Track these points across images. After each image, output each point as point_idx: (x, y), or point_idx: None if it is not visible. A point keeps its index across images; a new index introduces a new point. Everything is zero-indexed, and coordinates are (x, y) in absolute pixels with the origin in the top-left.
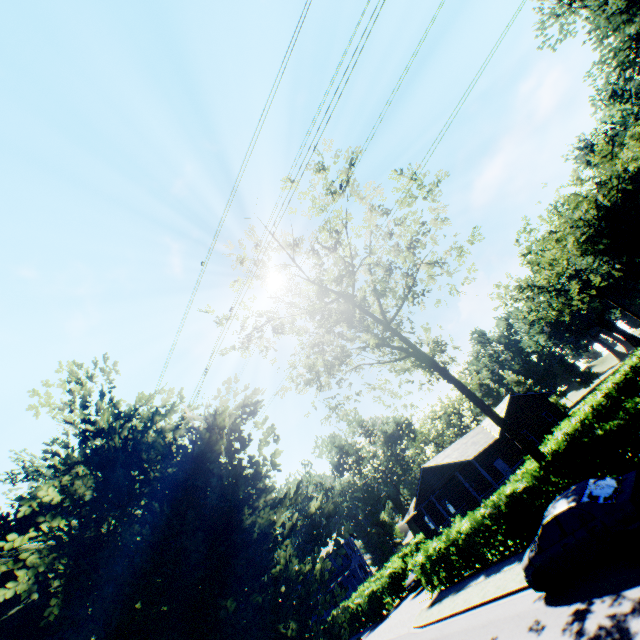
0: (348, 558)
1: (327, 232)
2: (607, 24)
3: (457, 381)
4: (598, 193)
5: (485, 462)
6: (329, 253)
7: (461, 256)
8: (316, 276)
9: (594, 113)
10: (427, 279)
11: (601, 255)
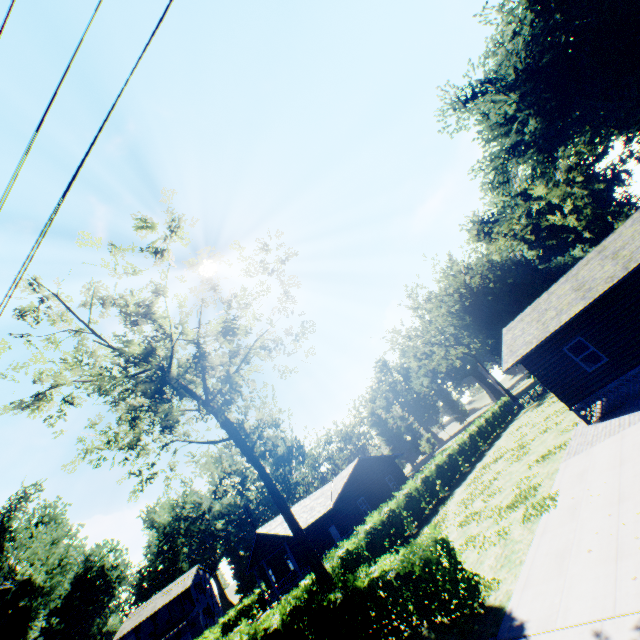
0: (192, 603)
1: (121, 308)
2: (490, 131)
3: (266, 476)
4: (464, 277)
5: (322, 526)
6: (139, 322)
7: (297, 340)
8: (117, 347)
9: (483, 198)
10: (266, 355)
11: (463, 330)
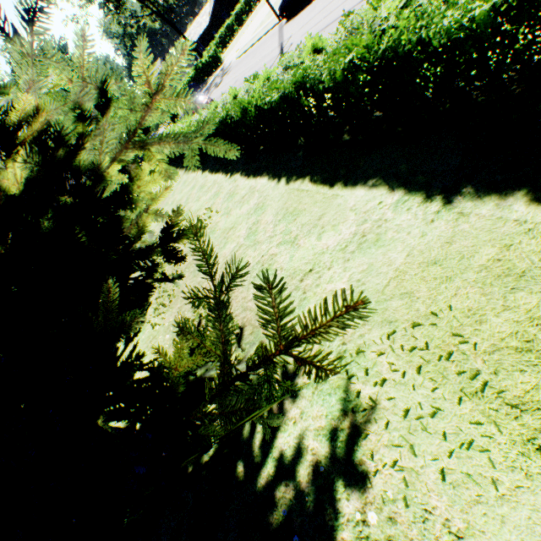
0: None
1: None
2: None
3: (174, 28)
4: None
5: (210, 32)
6: None
7: None
8: None
9: None
10: None
11: None
